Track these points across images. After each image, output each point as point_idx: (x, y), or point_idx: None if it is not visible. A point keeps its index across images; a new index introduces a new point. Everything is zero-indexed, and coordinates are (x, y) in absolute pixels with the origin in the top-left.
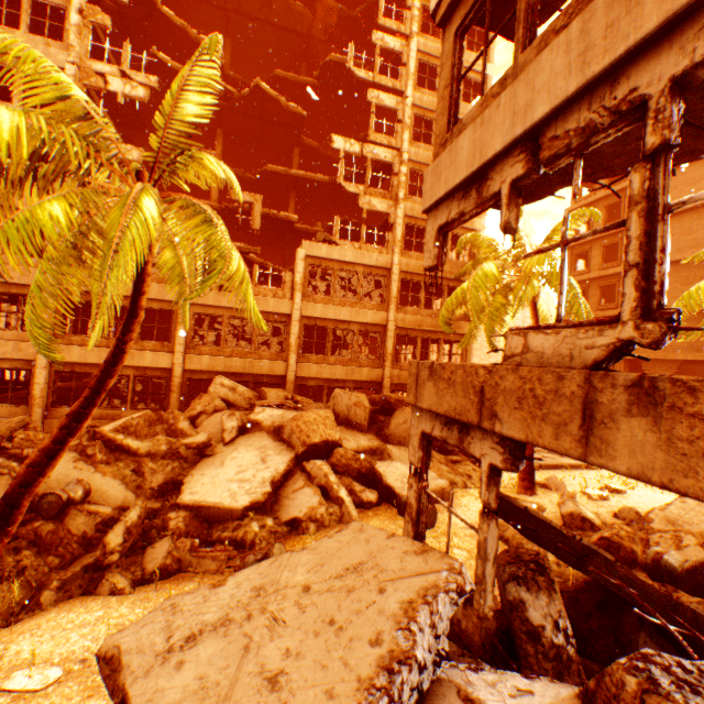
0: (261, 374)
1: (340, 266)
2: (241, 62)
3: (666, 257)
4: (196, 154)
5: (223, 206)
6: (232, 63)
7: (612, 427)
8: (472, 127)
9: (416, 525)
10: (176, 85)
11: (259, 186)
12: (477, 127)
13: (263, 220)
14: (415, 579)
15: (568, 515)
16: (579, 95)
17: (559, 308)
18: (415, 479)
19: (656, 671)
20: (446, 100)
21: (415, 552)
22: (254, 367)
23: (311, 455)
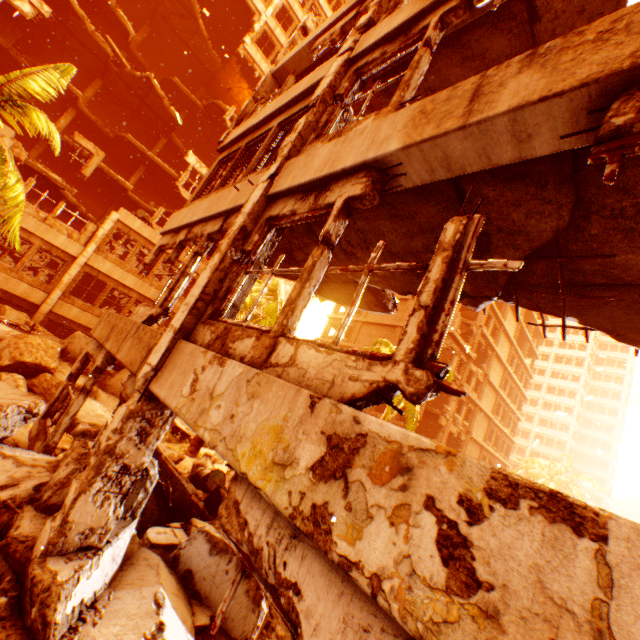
0: (13, 293)
1: (146, 243)
2: (152, 48)
3: (179, 290)
4: (29, 108)
5: (64, 138)
6: (144, 43)
7: (127, 342)
8: (189, 207)
9: (51, 407)
10: (30, 70)
11: (114, 143)
12: (189, 209)
13: (100, 171)
14: (6, 400)
15: (197, 465)
16: (202, 221)
17: (157, 299)
18: (68, 380)
19: (92, 443)
20: (200, 187)
21: (20, 394)
22: (8, 284)
23: (17, 372)
